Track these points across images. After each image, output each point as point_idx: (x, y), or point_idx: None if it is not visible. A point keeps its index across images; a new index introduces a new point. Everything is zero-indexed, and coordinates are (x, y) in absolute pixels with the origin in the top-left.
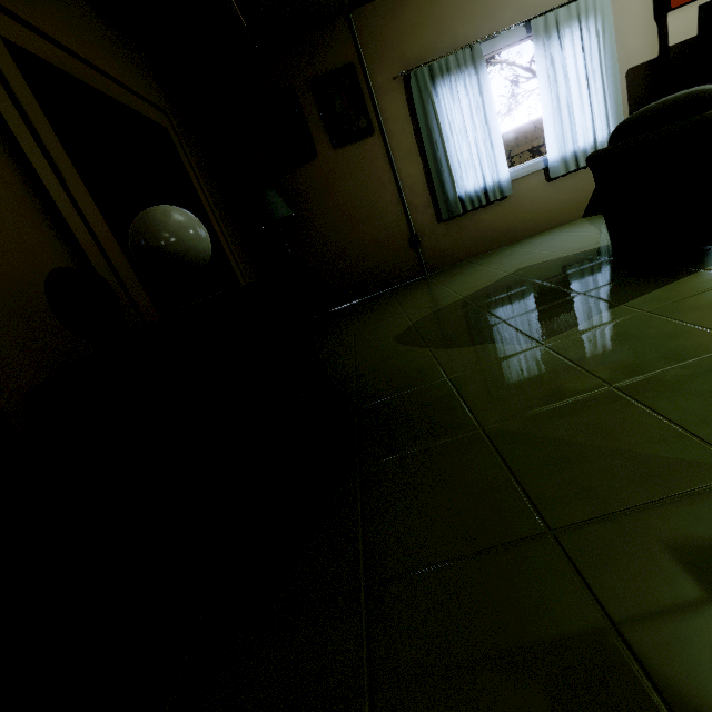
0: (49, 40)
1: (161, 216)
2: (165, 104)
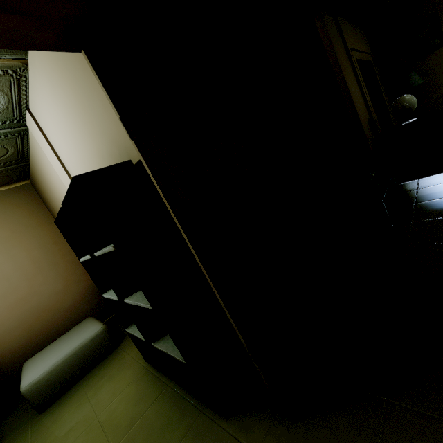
0: (356, 51)
1: (406, 98)
2: (369, 50)
